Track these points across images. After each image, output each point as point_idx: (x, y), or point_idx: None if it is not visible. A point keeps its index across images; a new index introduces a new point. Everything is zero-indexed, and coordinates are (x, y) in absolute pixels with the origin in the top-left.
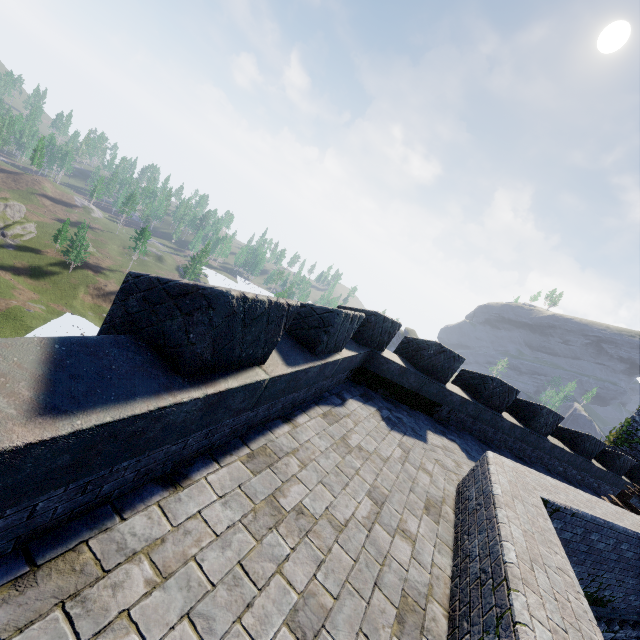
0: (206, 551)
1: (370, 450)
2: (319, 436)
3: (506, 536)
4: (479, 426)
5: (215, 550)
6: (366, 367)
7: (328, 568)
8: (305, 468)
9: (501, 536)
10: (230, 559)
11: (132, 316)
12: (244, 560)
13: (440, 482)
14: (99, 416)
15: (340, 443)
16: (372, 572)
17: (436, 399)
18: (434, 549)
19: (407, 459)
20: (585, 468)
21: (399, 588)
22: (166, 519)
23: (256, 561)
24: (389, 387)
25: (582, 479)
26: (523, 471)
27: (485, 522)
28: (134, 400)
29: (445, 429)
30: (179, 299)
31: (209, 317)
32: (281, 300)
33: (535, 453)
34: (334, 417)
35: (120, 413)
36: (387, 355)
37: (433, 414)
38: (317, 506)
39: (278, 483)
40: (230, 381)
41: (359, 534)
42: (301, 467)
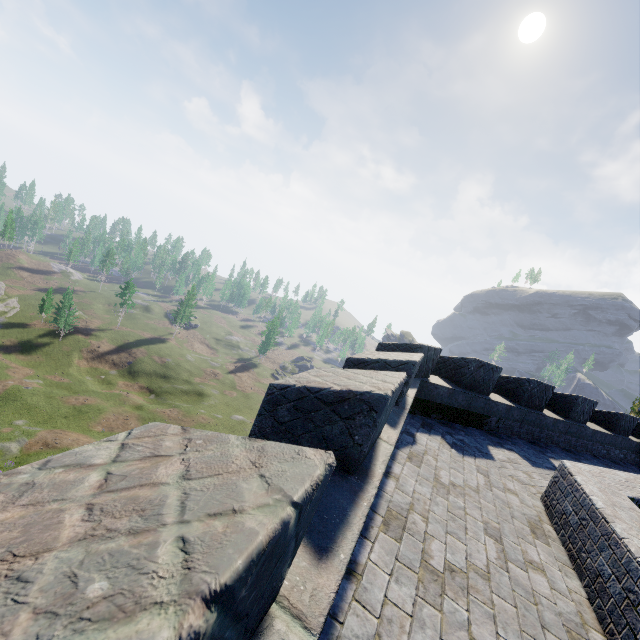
0: (412, 635)
1: (460, 484)
2: (418, 483)
3: (637, 552)
4: (526, 428)
5: (417, 632)
6: (418, 396)
7: (501, 621)
8: (428, 521)
9: (633, 553)
10: (432, 637)
11: (285, 425)
12: (441, 635)
13: (526, 499)
14: (346, 544)
15: (436, 484)
16: (532, 614)
17: (484, 412)
18: (561, 574)
19: (490, 483)
20: (626, 446)
21: (560, 624)
22: (368, 612)
23: (449, 633)
24: (441, 410)
25: (625, 457)
26: (598, 472)
27: (603, 538)
28: (349, 516)
29: (499, 439)
30: (336, 405)
31: (373, 419)
32: (401, 379)
33: (579, 442)
34: (416, 457)
35: (353, 534)
36: (433, 380)
37: (483, 426)
38: (458, 559)
39: (419, 545)
40: (378, 465)
41: (502, 577)
42: (424, 521)
